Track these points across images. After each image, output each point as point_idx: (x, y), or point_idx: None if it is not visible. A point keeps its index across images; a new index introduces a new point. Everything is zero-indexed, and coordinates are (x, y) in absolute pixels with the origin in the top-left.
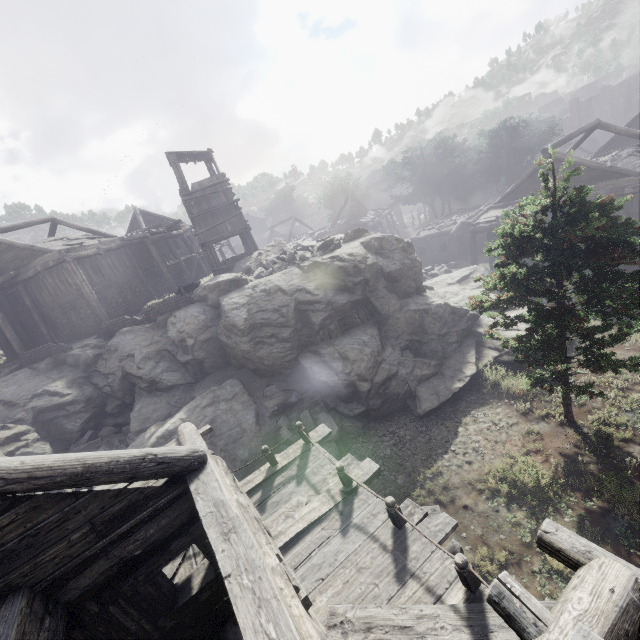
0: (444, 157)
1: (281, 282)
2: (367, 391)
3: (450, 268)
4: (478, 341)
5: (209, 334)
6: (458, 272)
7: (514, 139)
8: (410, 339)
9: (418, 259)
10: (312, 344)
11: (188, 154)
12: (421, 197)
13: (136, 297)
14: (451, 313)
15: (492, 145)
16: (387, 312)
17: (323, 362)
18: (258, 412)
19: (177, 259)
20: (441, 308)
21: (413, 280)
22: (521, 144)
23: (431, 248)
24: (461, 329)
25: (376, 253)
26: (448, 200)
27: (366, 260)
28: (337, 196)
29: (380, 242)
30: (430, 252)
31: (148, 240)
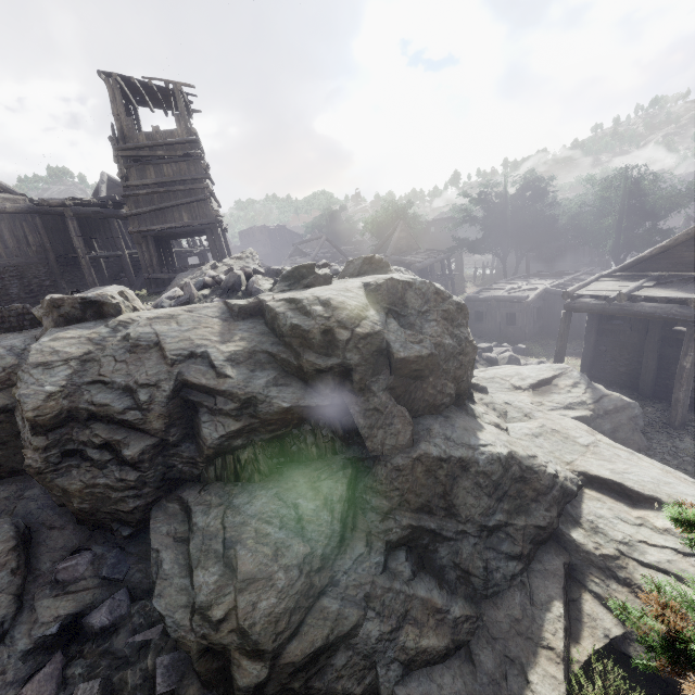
0: (533, 202)
1: (169, 328)
2: (254, 687)
3: (517, 353)
4: (569, 562)
5: (4, 400)
6: (533, 368)
7: (635, 194)
8: (414, 525)
9: (472, 339)
10: (197, 480)
11: (145, 88)
12: (492, 246)
13: (29, 292)
14: (519, 479)
15: (602, 197)
16: (379, 446)
17: (188, 547)
18: (7, 629)
19: (118, 250)
20: (500, 464)
21: (453, 379)
22: (644, 203)
23: (493, 316)
24: (535, 525)
25: (389, 311)
26: (527, 257)
27: (357, 322)
28: (388, 224)
29: (403, 290)
30: (490, 321)
31: (69, 211)
